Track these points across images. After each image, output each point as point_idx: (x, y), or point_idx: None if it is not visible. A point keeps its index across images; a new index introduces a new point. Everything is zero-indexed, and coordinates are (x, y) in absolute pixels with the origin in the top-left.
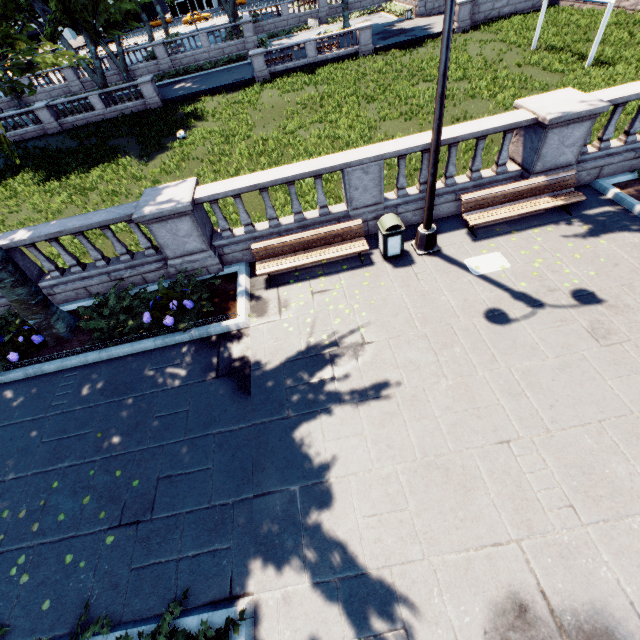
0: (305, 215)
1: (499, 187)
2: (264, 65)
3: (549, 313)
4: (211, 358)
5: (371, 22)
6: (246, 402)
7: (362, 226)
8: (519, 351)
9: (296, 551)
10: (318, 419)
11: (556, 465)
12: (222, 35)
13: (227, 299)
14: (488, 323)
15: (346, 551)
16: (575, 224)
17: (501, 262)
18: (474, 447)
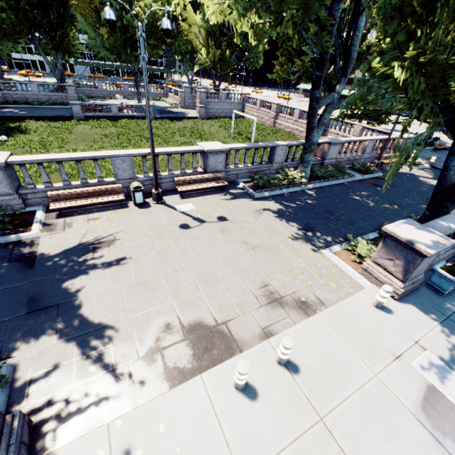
0: (89, 181)
1: (192, 176)
2: (81, 111)
3: (207, 224)
4: (6, 253)
5: (155, 104)
6: (30, 271)
7: (122, 187)
8: (191, 238)
9: (51, 331)
10: (79, 273)
11: (195, 275)
12: (51, 88)
13: (25, 223)
14: (180, 229)
15: (84, 324)
16: (225, 194)
17: (192, 207)
18: (162, 274)
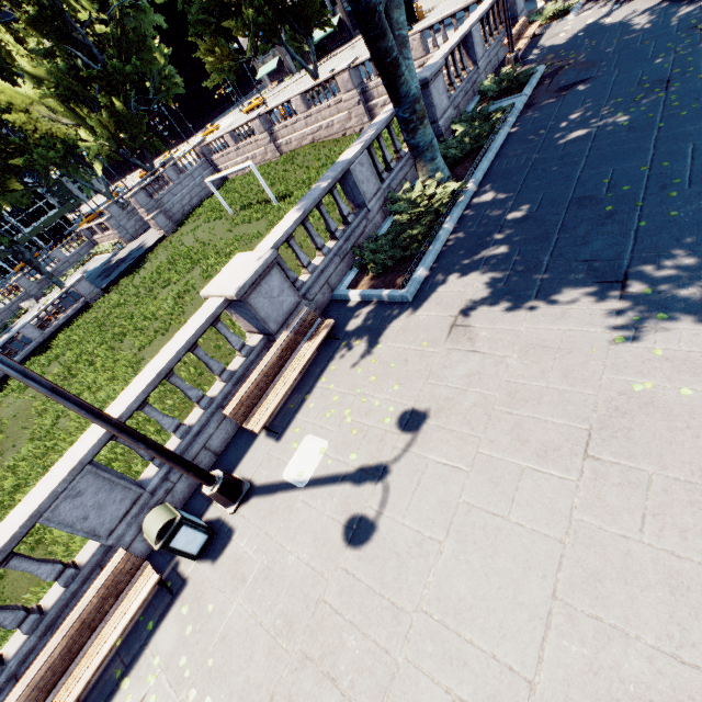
0: (44, 604)
1: (253, 373)
2: None
3: (399, 473)
4: None
5: (89, 269)
6: None
7: (129, 554)
8: (411, 565)
9: None
10: None
11: None
12: None
13: None
14: (356, 551)
15: None
16: (348, 345)
17: (317, 445)
18: None
